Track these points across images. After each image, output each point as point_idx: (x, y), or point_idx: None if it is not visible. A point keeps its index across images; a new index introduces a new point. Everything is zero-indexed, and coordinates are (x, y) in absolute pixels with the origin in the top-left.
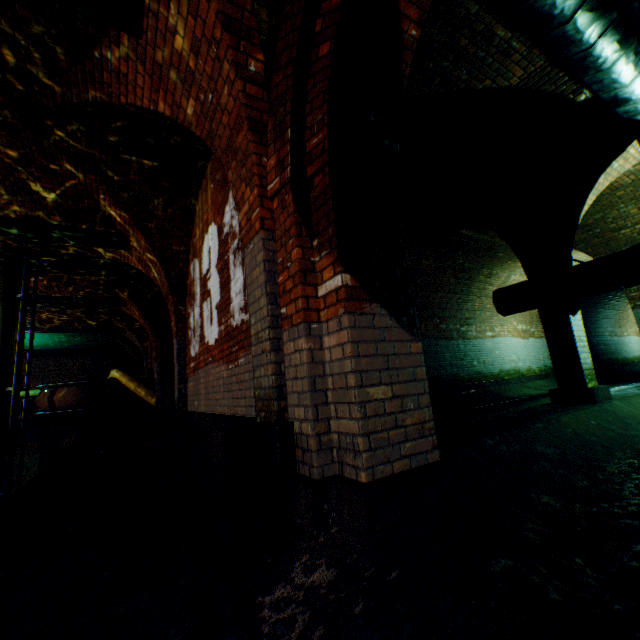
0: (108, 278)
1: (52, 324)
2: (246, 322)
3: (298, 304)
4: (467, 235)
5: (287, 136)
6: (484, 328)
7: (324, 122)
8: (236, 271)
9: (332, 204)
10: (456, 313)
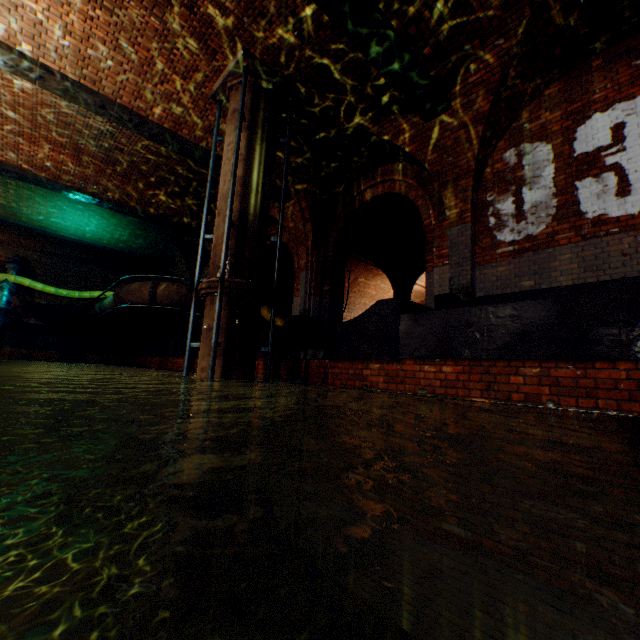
0: (312, 161)
1: (156, 210)
2: None
3: None
4: None
5: None
6: None
7: None
8: None
9: None
10: None
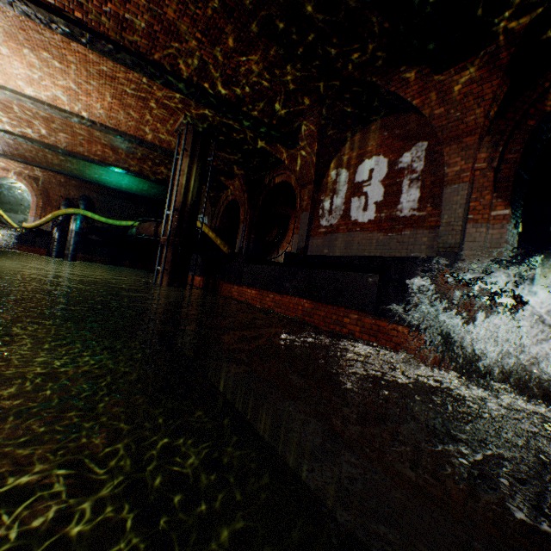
0: (241, 159)
1: (160, 176)
2: (417, 216)
3: (484, 216)
4: None
5: (498, 150)
6: None
7: (519, 151)
8: (411, 190)
9: (512, 184)
10: None
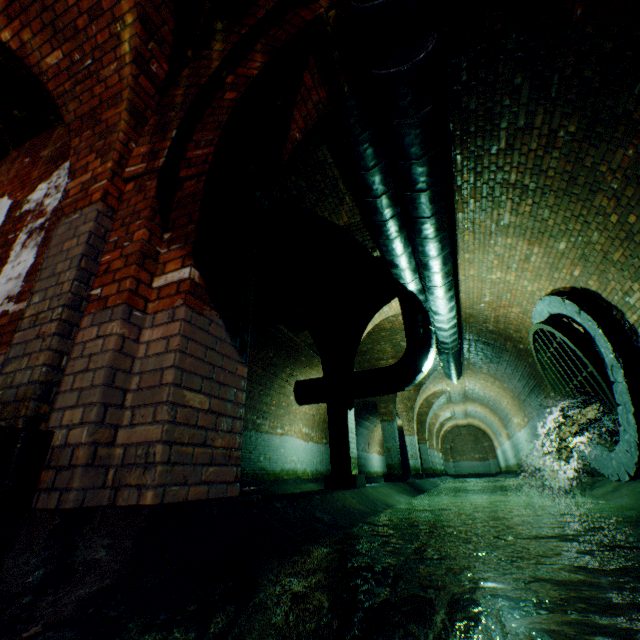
0: None
1: None
2: (12, 313)
3: (125, 284)
4: (283, 331)
5: (171, 135)
6: (277, 424)
7: (214, 142)
8: (24, 252)
9: (201, 206)
10: (257, 404)
